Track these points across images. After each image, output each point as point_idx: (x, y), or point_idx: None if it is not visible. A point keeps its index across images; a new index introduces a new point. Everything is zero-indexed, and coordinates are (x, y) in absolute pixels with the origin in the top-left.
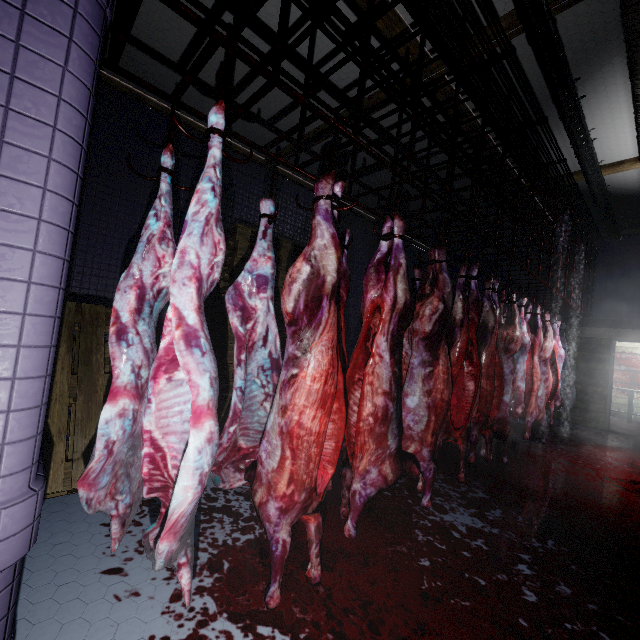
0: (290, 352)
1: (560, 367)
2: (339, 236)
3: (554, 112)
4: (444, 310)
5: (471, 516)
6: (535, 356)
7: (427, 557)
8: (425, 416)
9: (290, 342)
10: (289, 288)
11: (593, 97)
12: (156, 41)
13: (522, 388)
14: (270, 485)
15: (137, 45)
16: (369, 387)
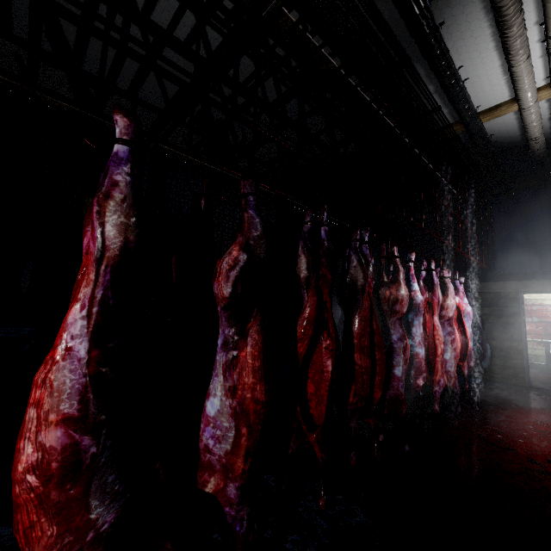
0: None
1: (469, 325)
2: None
3: (415, 49)
4: (249, 262)
5: None
6: (435, 316)
7: None
8: (231, 429)
9: None
10: None
11: (453, 24)
12: None
13: (421, 355)
14: None
15: None
16: (35, 412)
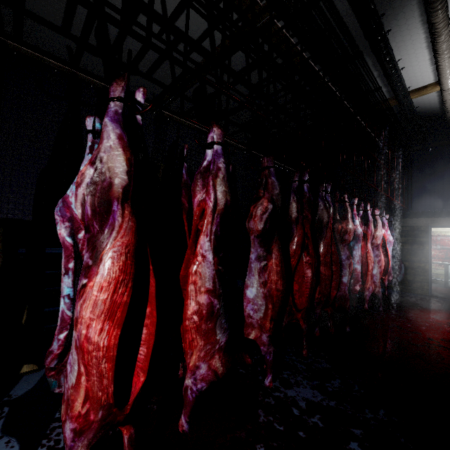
0: (85, 261)
1: (390, 250)
2: (128, 137)
3: (367, 47)
4: (273, 210)
5: (313, 389)
6: (368, 243)
7: (263, 442)
8: (263, 305)
9: (86, 250)
10: (75, 194)
11: (397, 30)
12: (39, 8)
13: (359, 270)
14: (68, 403)
15: (25, 13)
16: (193, 287)
